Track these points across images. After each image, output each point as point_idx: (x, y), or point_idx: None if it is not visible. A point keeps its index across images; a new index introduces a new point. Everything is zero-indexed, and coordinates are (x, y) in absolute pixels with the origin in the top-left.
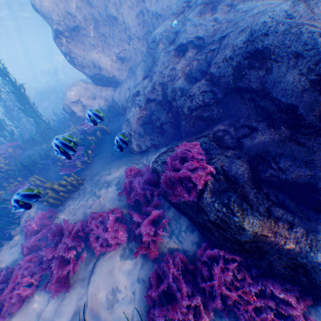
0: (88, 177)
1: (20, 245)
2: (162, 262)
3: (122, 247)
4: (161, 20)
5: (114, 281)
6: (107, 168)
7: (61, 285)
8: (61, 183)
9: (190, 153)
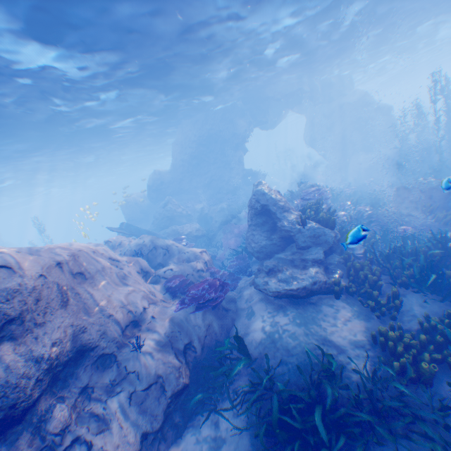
0: None
1: None
2: None
3: None
4: None
5: None
6: None
7: None
8: None
9: None
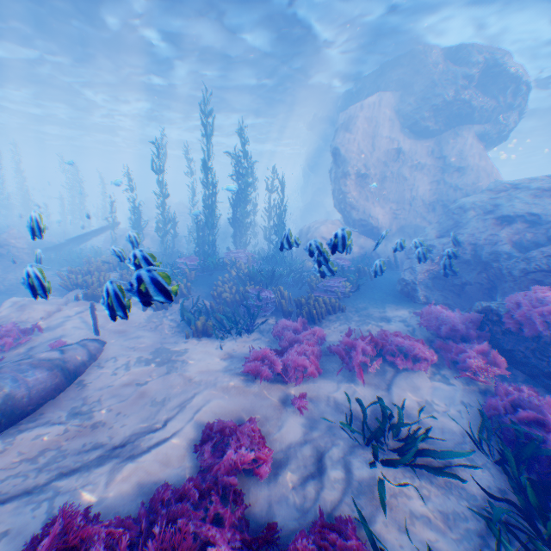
0: (348, 308)
1: (266, 341)
2: (507, 385)
3: (429, 371)
4: (458, 193)
5: (425, 395)
6: (379, 306)
7: (359, 374)
8: (324, 299)
9: (548, 294)
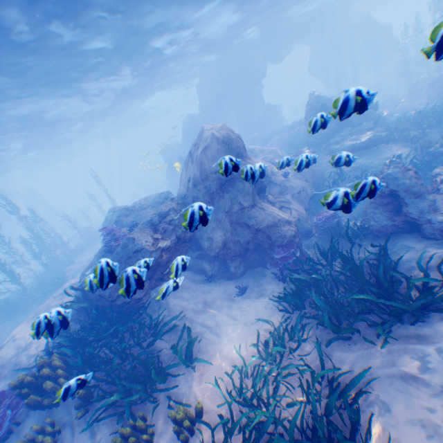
0: None
1: None
2: None
3: None
4: None
5: None
6: None
7: None
8: None
9: None
